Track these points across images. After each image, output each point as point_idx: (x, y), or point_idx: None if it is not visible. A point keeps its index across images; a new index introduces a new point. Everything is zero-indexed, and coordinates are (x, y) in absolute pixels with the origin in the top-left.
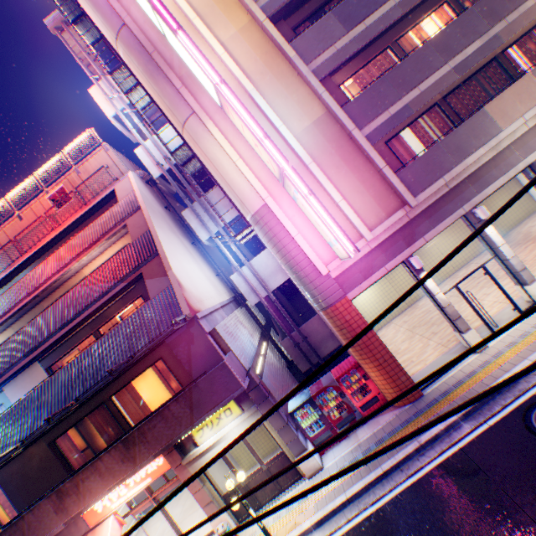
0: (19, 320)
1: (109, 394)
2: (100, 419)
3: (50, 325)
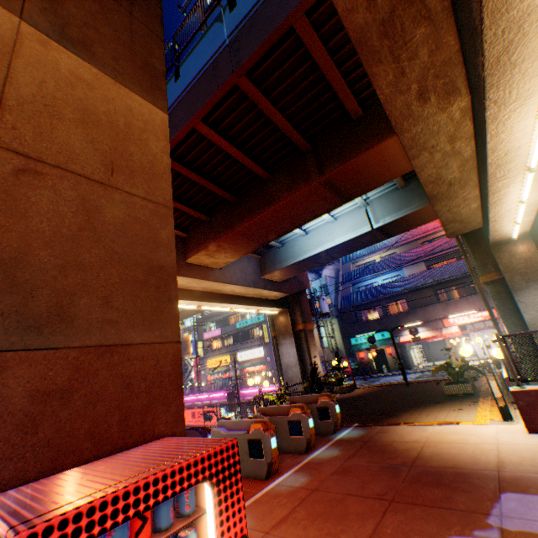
0: (402, 246)
1: (469, 279)
2: (457, 289)
3: (439, 247)
